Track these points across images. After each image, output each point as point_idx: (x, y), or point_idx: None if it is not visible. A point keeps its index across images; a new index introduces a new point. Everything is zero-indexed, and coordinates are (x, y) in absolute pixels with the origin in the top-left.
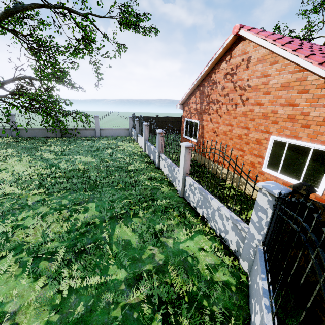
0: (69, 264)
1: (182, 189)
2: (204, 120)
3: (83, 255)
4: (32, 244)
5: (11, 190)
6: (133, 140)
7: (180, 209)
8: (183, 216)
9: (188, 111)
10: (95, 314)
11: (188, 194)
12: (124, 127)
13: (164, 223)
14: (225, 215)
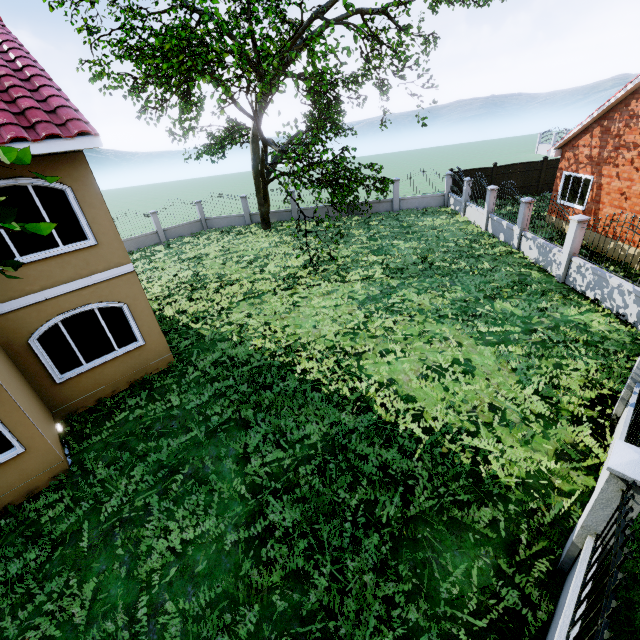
0: (469, 321)
1: (564, 273)
2: (605, 175)
3: (476, 318)
4: (429, 309)
5: (369, 275)
6: (456, 214)
7: (562, 293)
8: (567, 299)
9: (572, 160)
10: (507, 343)
11: (572, 278)
12: (418, 188)
13: (546, 302)
14: (627, 290)
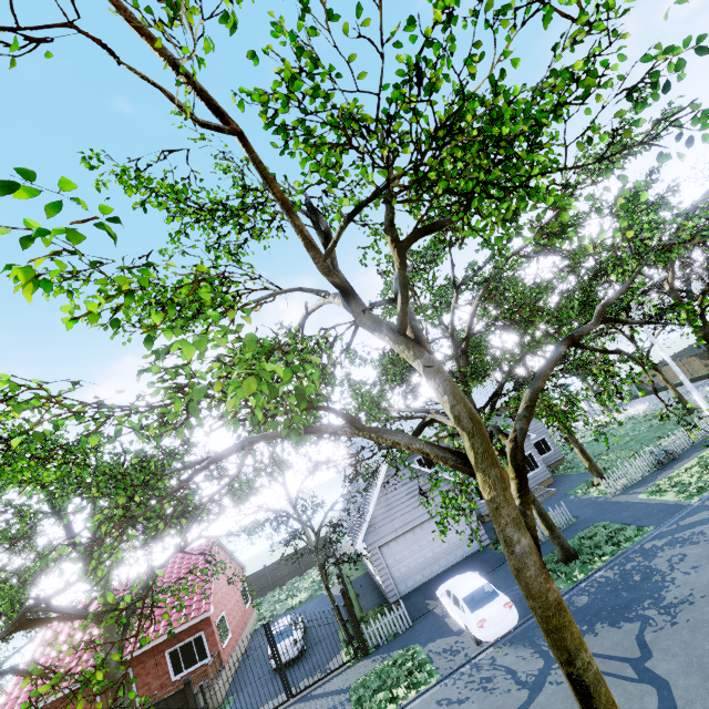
0: None
1: None
2: None
3: None
4: None
5: None
6: None
7: None
8: None
9: None
10: None
11: None
12: None
13: None
14: None
